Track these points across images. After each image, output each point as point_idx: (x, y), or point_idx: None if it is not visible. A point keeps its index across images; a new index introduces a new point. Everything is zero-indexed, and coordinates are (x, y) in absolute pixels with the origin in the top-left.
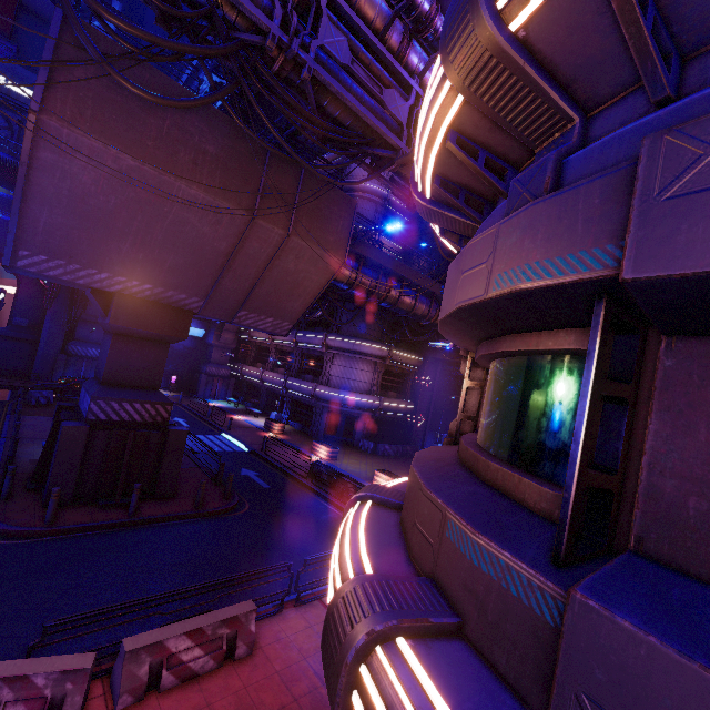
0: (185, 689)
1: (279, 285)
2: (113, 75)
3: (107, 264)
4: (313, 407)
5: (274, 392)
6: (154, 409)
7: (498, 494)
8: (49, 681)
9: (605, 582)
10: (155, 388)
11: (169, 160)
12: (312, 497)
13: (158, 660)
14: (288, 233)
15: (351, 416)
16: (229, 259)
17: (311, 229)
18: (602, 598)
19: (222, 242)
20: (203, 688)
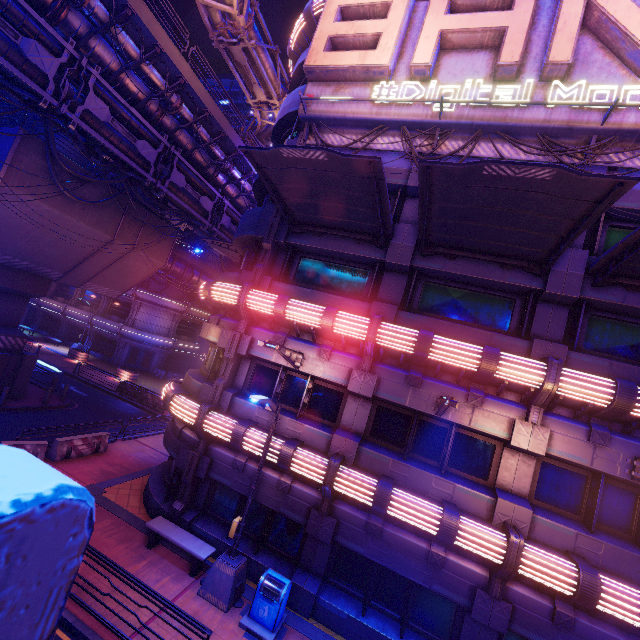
0: (80, 459)
1: (119, 271)
2: (67, 194)
3: (2, 249)
4: (116, 342)
5: (76, 325)
6: (15, 341)
7: (203, 376)
8: (32, 447)
9: (209, 382)
10: (15, 326)
11: (69, 207)
12: (121, 402)
13: (70, 447)
14: (134, 248)
15: (149, 351)
16: (90, 256)
17: (147, 246)
18: (207, 383)
19: (89, 247)
20: (88, 458)
